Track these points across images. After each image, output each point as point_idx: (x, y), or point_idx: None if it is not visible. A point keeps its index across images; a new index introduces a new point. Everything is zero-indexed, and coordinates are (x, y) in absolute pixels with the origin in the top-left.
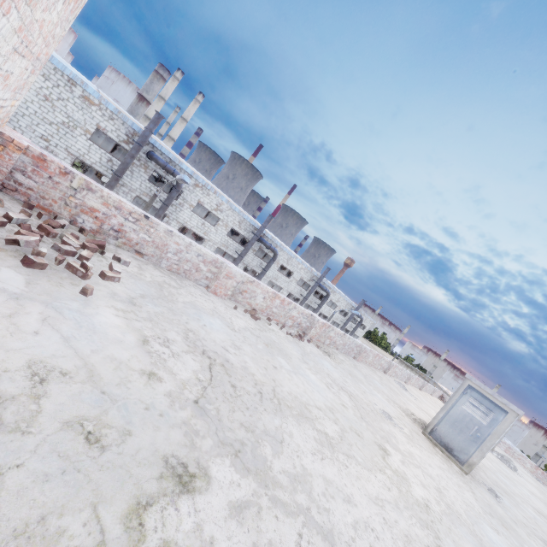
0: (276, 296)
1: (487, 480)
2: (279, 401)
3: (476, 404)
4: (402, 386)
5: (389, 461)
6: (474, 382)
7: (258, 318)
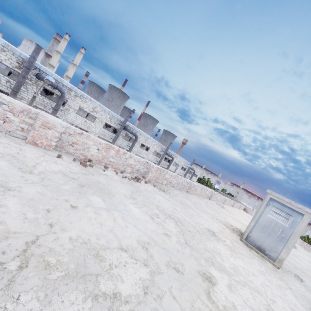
0: (110, 147)
1: (289, 266)
2: (28, 261)
3: (278, 212)
4: (221, 206)
5: (215, 297)
6: (274, 195)
7: (90, 165)
